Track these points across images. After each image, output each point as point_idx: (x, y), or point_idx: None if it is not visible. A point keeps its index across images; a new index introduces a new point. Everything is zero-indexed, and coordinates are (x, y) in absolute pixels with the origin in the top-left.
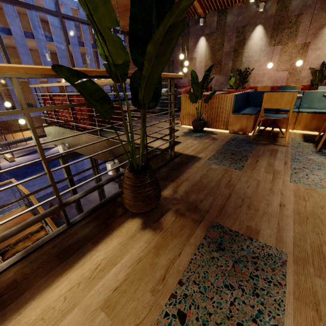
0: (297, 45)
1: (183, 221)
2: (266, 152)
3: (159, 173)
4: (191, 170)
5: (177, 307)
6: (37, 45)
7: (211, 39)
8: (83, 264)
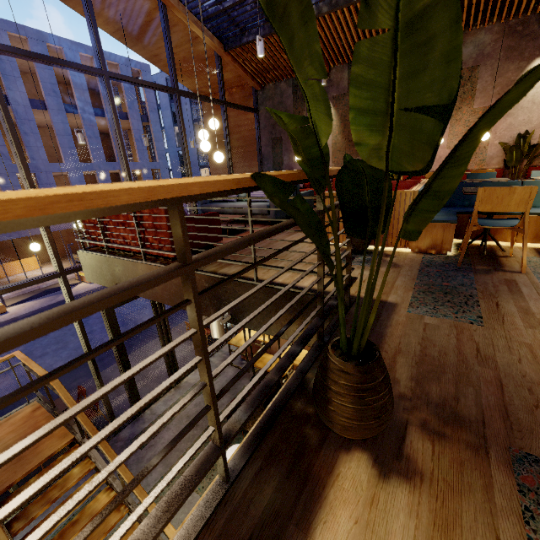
0: (475, 110)
1: (451, 452)
2: (499, 286)
3: None
4: (394, 331)
5: None
6: (52, 119)
7: (340, 104)
8: None
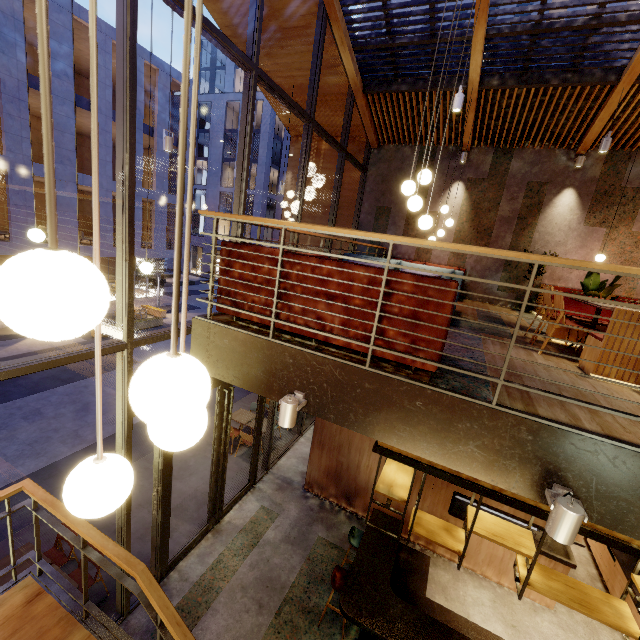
0: (634, 233)
1: None
2: None
3: None
4: None
5: None
6: (53, 108)
7: (475, 189)
8: None
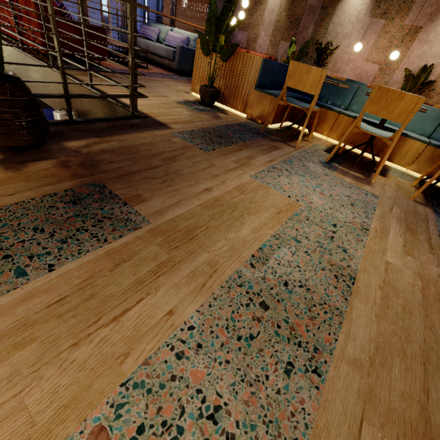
0: (405, 26)
1: (58, 172)
2: (263, 146)
3: (89, 125)
4: (139, 135)
5: None
6: None
7: None
8: None
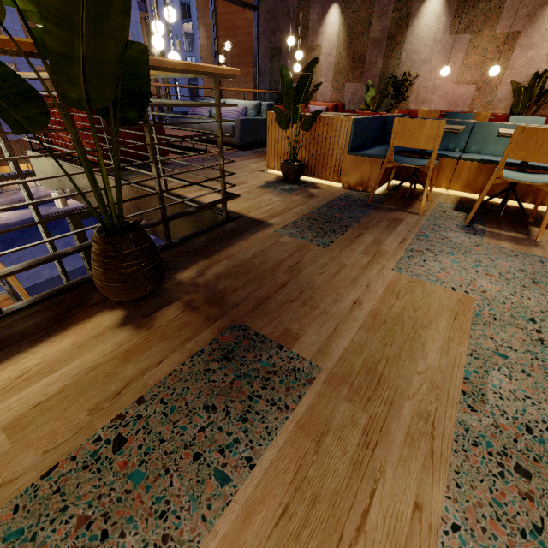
0: (497, 35)
1: (189, 318)
2: (382, 222)
3: (189, 245)
4: (244, 243)
5: (118, 431)
6: None
7: (349, 10)
8: (2, 369)
